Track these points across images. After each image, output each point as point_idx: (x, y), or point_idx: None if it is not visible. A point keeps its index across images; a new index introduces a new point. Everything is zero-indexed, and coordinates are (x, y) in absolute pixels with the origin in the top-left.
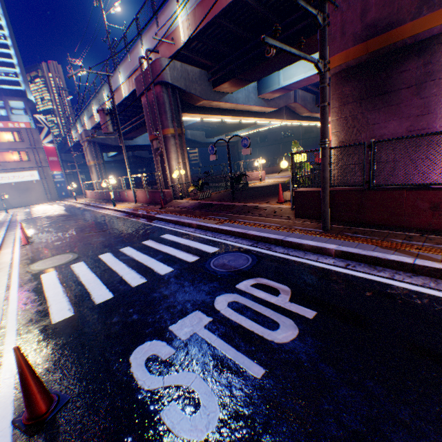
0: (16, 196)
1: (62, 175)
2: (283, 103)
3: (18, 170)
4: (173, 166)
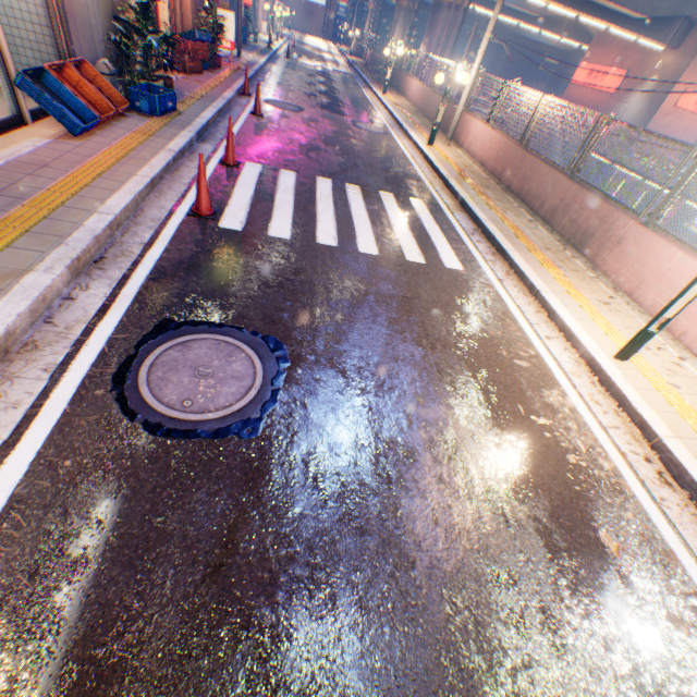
0: (300, 18)
1: (346, 11)
2: (554, 13)
3: None
4: (394, 39)
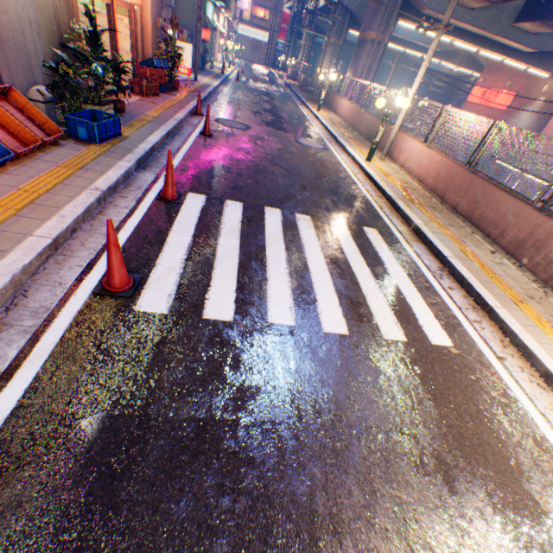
0: (248, 51)
1: (283, 46)
2: (452, 48)
3: (258, 28)
4: (323, 67)
